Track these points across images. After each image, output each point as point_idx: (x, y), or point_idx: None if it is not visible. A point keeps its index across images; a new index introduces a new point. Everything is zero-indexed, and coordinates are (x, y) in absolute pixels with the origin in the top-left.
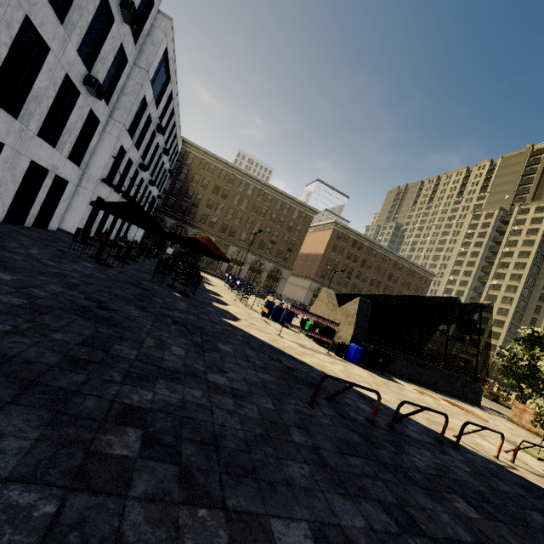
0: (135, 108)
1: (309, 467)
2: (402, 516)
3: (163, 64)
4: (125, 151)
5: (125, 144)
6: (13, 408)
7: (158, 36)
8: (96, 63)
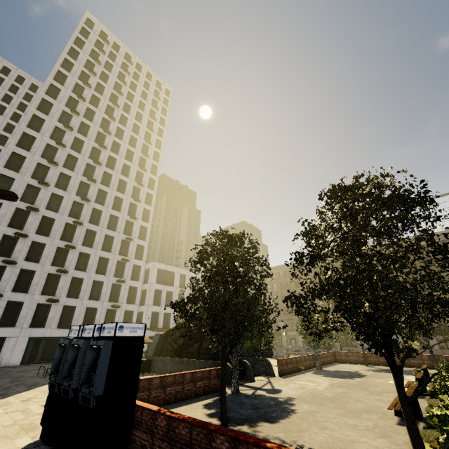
0: (152, 296)
1: (8, 376)
2: (1, 378)
3: (165, 272)
4: (159, 312)
5: (155, 310)
6: (0, 373)
7: (152, 269)
8: (120, 298)
